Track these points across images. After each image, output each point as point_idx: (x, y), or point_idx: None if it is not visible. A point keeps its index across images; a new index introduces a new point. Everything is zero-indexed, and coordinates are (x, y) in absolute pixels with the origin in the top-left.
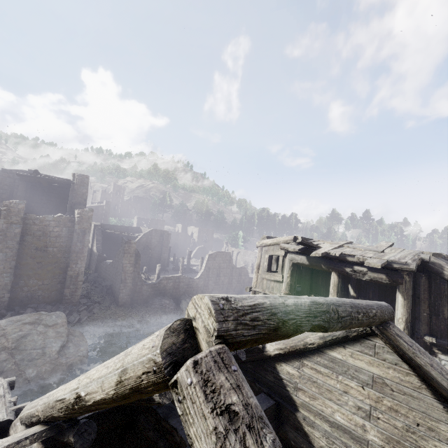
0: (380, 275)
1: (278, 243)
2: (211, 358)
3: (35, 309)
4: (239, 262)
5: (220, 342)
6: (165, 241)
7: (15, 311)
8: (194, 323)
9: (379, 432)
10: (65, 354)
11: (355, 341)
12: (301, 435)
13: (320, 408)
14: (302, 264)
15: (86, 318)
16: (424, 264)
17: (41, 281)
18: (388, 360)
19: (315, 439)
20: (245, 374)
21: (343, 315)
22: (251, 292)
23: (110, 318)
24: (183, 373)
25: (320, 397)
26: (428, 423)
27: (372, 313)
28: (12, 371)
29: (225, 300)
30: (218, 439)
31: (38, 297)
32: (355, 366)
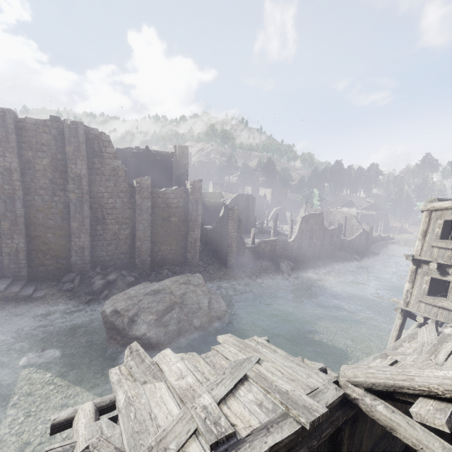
0: None
1: None
2: None
3: (169, 270)
4: None
5: None
6: (251, 205)
7: (155, 272)
8: None
9: None
10: (213, 309)
11: None
12: None
13: None
14: None
15: (207, 278)
16: None
17: (169, 246)
18: None
19: None
20: None
21: None
22: (413, 260)
23: (225, 279)
24: None
25: None
26: None
27: None
28: (185, 321)
29: None
30: None
31: (169, 260)
32: None
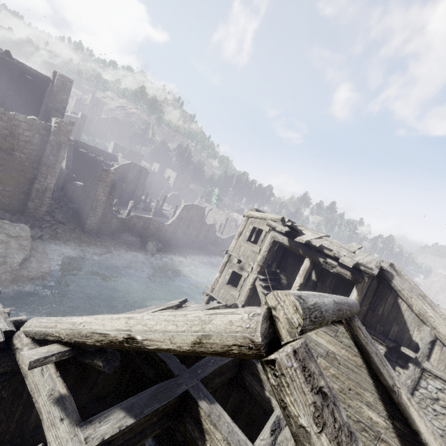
0: (346, 271)
1: (265, 218)
2: (304, 349)
3: None
4: (209, 219)
5: (301, 334)
6: (142, 179)
7: None
8: (274, 312)
9: None
10: (27, 267)
11: None
12: (256, 380)
13: None
14: (282, 244)
15: (49, 236)
16: (380, 270)
17: (2, 186)
18: (344, 343)
19: (267, 385)
20: None
21: (344, 312)
22: (227, 254)
23: (74, 242)
24: (283, 357)
25: None
26: (358, 389)
27: (353, 310)
28: None
29: (302, 299)
30: (317, 410)
31: None
32: (317, 341)
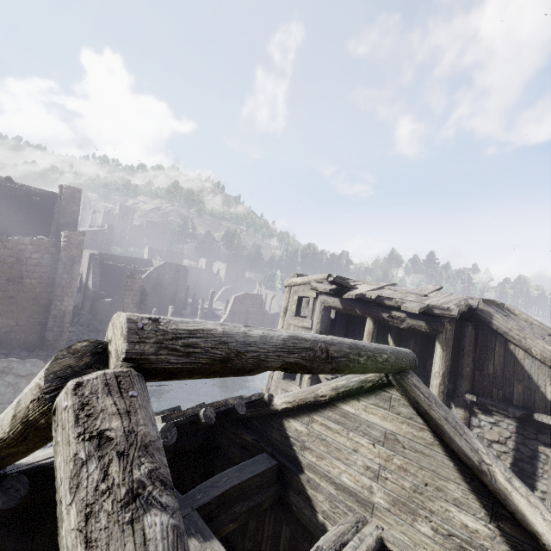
0: (419, 322)
1: (309, 282)
2: (101, 380)
3: (6, 356)
4: (274, 308)
5: (129, 366)
6: (182, 278)
7: None
8: (110, 346)
9: (385, 493)
10: None
11: (371, 393)
12: (304, 499)
13: (327, 469)
14: (335, 308)
15: None
16: (472, 311)
17: (15, 320)
18: (403, 414)
19: (318, 504)
20: (248, 432)
21: (335, 355)
22: None
23: None
24: (62, 396)
25: (328, 456)
26: (437, 482)
27: (382, 358)
28: None
29: (151, 320)
30: (75, 465)
31: (11, 341)
32: (368, 421)
